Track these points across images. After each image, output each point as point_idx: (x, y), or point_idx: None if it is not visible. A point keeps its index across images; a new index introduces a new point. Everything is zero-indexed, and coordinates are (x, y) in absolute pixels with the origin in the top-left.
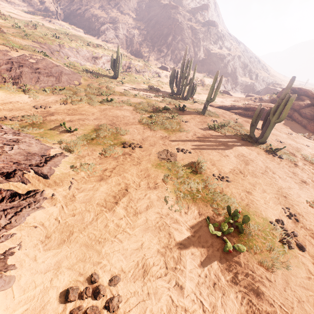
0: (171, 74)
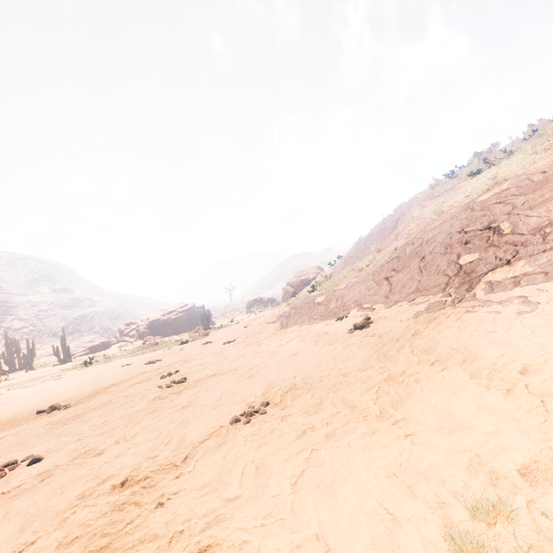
0: None
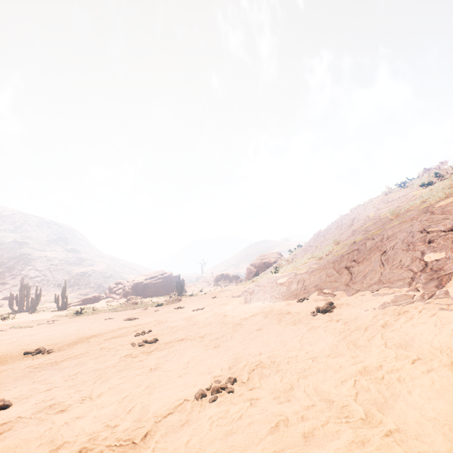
0: (10, 297)
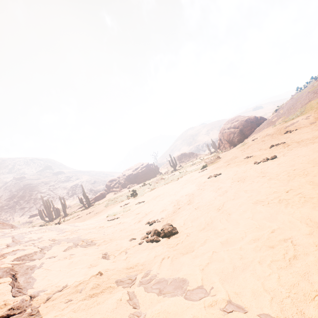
0: (39, 212)
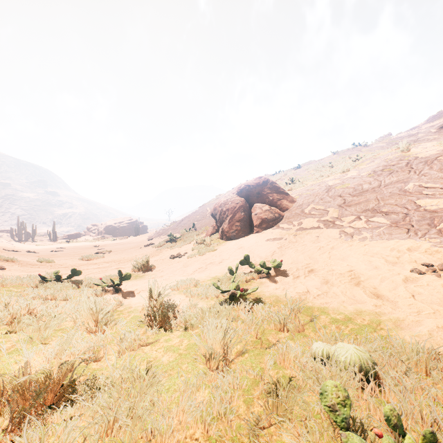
0: (11, 231)
